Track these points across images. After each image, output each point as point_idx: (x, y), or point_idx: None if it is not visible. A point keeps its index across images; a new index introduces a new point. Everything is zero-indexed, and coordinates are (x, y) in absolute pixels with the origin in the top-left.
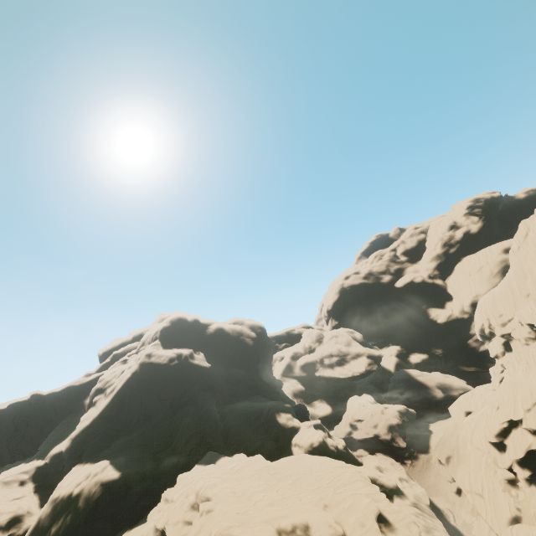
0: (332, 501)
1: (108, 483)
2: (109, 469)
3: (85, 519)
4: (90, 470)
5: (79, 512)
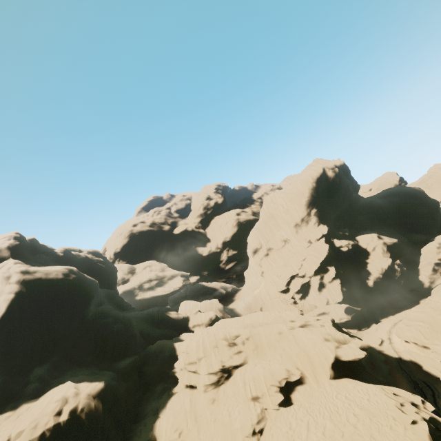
0: (279, 316)
1: (99, 394)
2: (84, 385)
3: (101, 436)
4: (61, 395)
5: (92, 431)
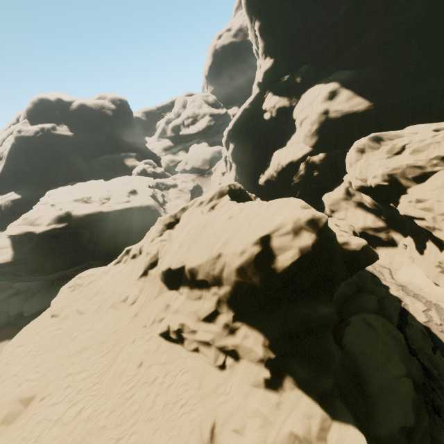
0: (114, 189)
1: (15, 200)
2: (14, 195)
3: (9, 214)
4: (3, 196)
5: (3, 212)
